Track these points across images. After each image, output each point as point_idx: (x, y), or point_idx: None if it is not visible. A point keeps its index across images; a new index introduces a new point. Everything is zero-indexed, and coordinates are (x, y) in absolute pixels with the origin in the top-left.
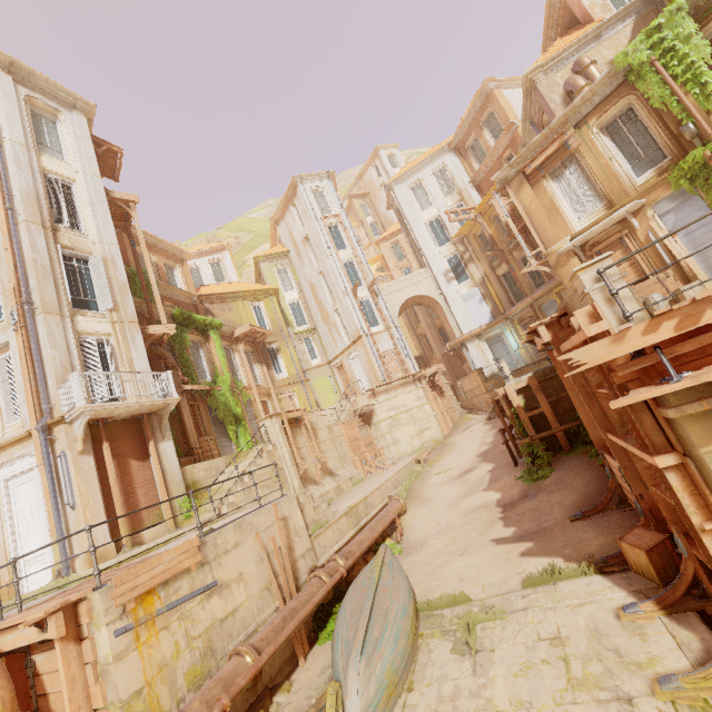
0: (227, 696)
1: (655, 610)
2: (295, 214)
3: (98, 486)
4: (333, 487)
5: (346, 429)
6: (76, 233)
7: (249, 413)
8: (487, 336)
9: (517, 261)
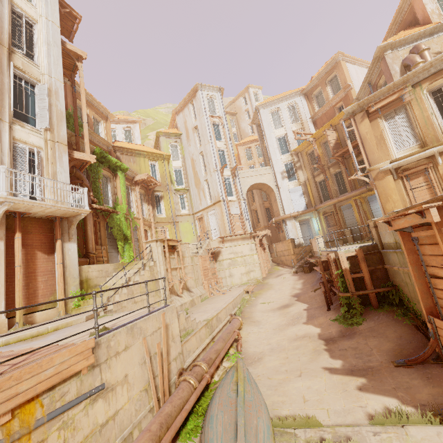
0: None
1: None
2: (191, 109)
3: (3, 268)
4: (189, 300)
5: (202, 261)
6: (29, 60)
7: (134, 236)
8: (300, 219)
9: (331, 175)
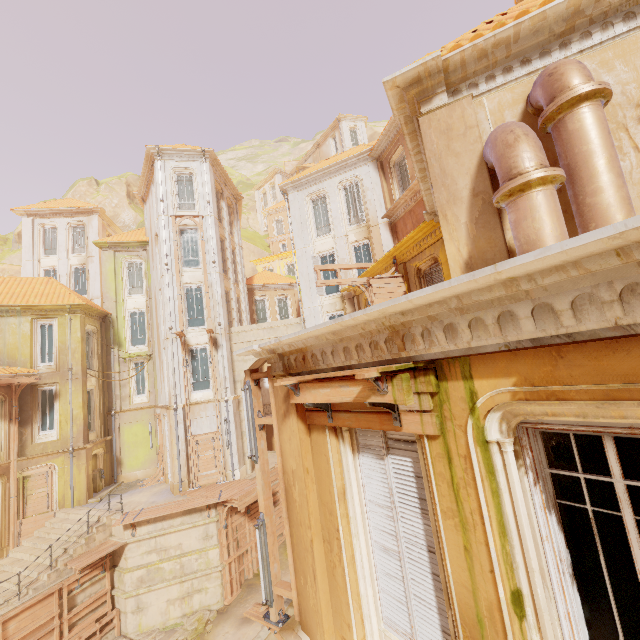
0: None
1: None
2: (154, 197)
3: None
4: None
5: (15, 623)
6: None
7: None
8: None
9: None
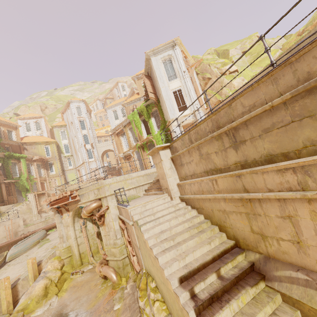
0: None
1: None
2: (69, 112)
3: None
4: (52, 214)
5: None
6: None
7: (34, 187)
8: None
9: None
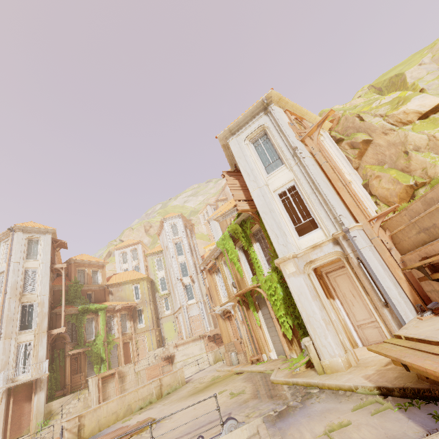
0: None
1: None
2: (164, 233)
3: (3, 419)
4: None
5: (150, 371)
6: (31, 293)
7: (114, 352)
8: None
9: None
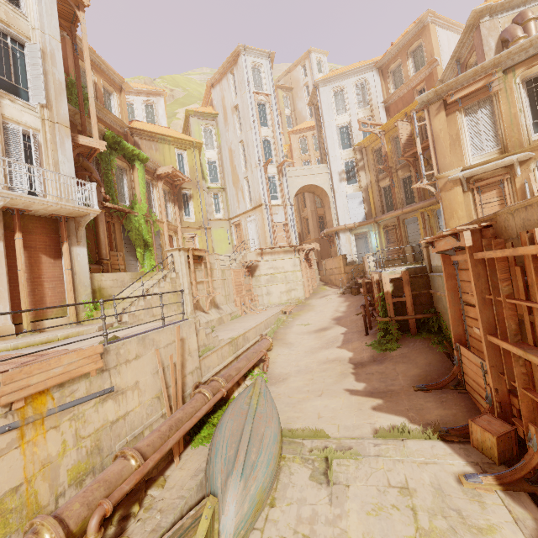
0: (110, 503)
1: (494, 484)
2: (231, 81)
3: (5, 272)
4: (216, 318)
5: (235, 275)
6: (14, 9)
7: (157, 242)
8: (357, 232)
9: (399, 180)
